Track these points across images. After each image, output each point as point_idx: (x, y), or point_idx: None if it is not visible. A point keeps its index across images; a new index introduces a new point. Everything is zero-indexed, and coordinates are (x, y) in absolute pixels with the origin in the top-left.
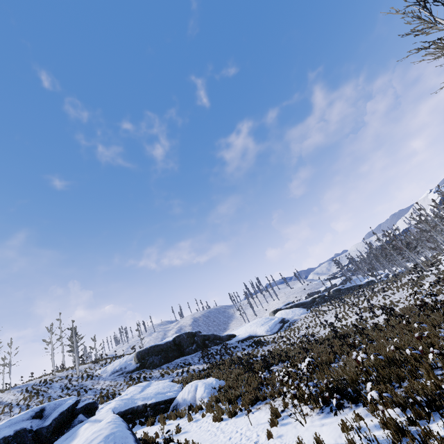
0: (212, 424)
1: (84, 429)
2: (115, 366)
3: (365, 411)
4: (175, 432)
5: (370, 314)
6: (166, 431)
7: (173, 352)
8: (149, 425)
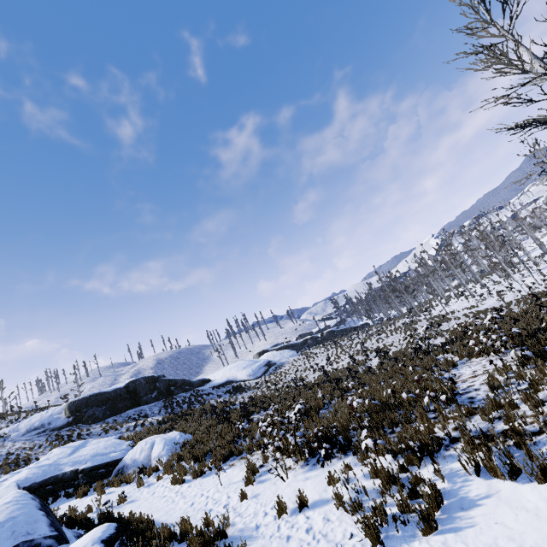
0: (170, 489)
1: None
2: (33, 422)
3: (355, 460)
4: (118, 503)
5: (363, 358)
6: (104, 503)
7: (124, 401)
8: (80, 497)
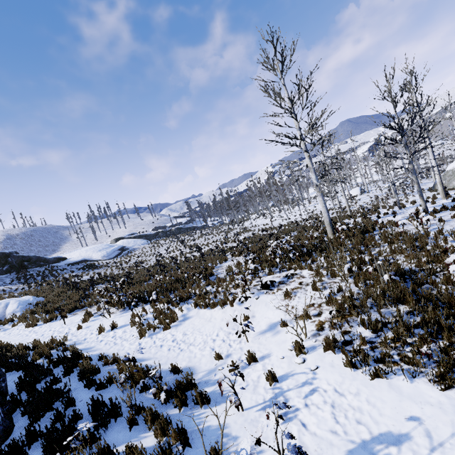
0: (24, 330)
1: None
2: None
3: (150, 306)
4: None
5: (191, 250)
6: None
7: None
8: None
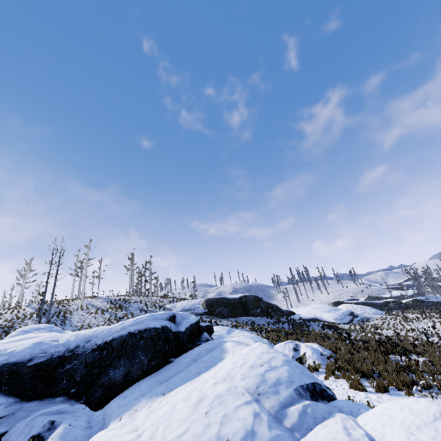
0: (352, 391)
1: (231, 346)
2: (184, 305)
3: None
4: None
5: None
6: None
7: (239, 309)
8: None
